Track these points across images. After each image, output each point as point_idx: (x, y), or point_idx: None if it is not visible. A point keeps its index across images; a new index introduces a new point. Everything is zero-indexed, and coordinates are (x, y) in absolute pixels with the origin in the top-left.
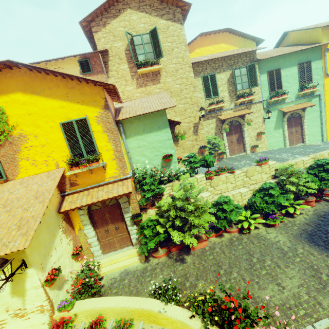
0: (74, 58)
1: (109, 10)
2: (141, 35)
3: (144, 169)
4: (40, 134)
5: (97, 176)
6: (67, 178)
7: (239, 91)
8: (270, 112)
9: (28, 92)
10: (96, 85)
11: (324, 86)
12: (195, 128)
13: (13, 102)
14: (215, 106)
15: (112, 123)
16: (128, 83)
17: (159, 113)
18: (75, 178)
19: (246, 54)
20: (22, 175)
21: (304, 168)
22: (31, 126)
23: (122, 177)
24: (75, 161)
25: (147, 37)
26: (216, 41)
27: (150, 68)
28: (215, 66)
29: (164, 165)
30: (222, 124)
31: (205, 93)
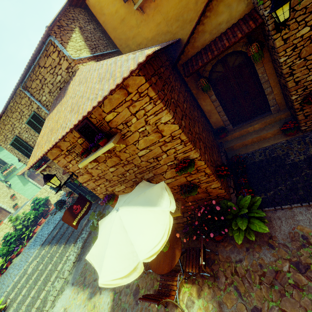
0: None
1: None
2: None
3: None
4: None
5: None
6: None
7: None
8: (7, 182)
9: None
10: None
11: None
12: None
13: None
14: None
15: None
16: None
17: None
18: None
19: None
20: None
21: (24, 211)
22: None
23: None
24: None
25: None
26: None
27: None
28: None
29: None
30: None
31: None
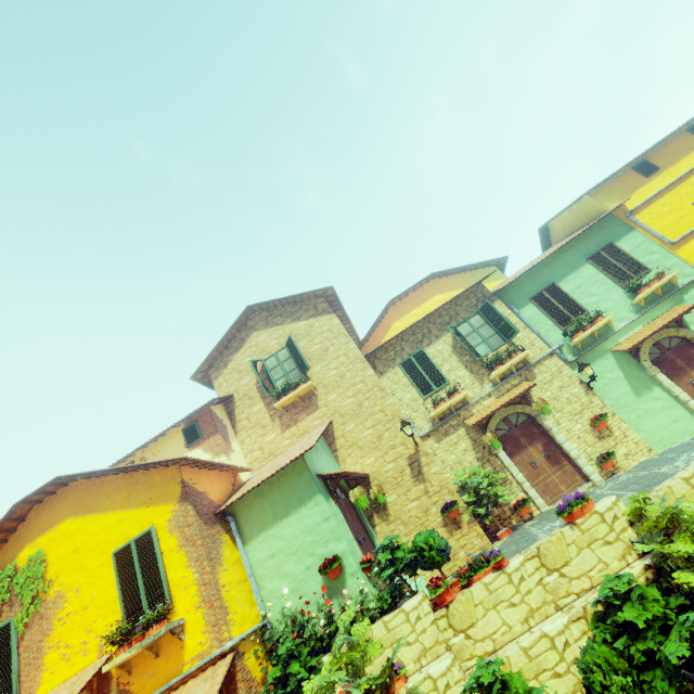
0: (178, 428)
1: (231, 345)
2: (275, 354)
3: (290, 612)
4: (84, 585)
5: (168, 661)
6: (114, 679)
7: (486, 357)
8: (585, 367)
9: (81, 513)
10: (168, 465)
11: (687, 262)
12: (414, 466)
13: (60, 536)
14: (444, 404)
15: (194, 524)
16: (268, 429)
17: (294, 470)
18: (129, 677)
19: (466, 296)
20: (44, 689)
21: None
22: (75, 573)
23: (214, 651)
24: (127, 630)
25: (285, 352)
26: (422, 299)
27: (293, 394)
28: (417, 338)
29: (325, 589)
30: (484, 432)
31: (418, 387)
